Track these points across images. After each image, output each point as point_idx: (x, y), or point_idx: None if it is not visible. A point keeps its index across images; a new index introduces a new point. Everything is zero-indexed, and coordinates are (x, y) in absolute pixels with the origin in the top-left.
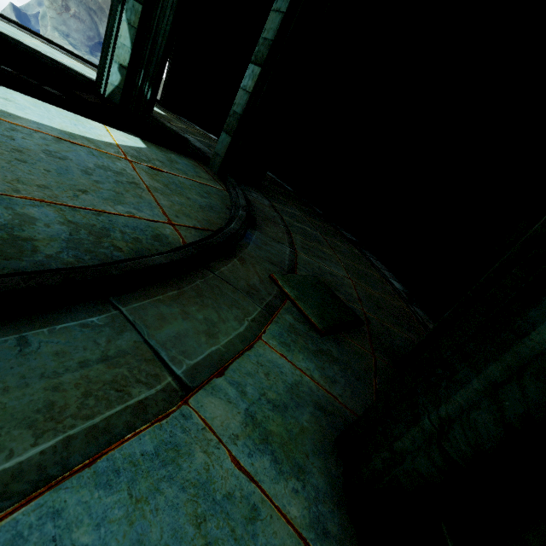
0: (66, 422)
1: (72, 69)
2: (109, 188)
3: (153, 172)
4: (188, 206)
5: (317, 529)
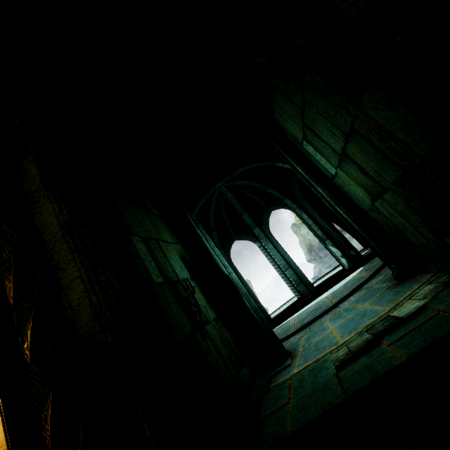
0: (357, 297)
1: (336, 272)
2: (356, 282)
3: (366, 270)
4: (377, 267)
5: (390, 282)
